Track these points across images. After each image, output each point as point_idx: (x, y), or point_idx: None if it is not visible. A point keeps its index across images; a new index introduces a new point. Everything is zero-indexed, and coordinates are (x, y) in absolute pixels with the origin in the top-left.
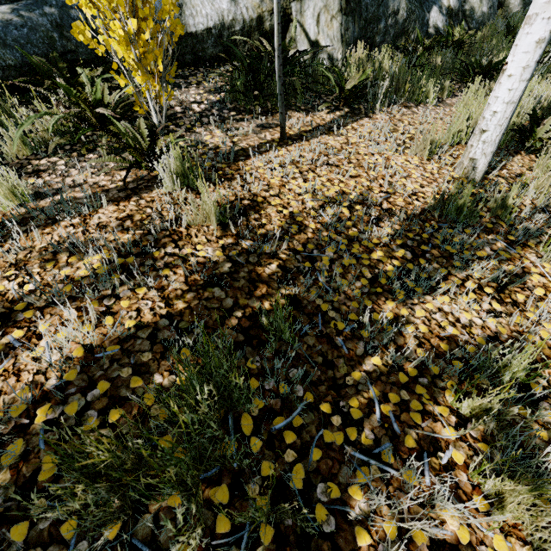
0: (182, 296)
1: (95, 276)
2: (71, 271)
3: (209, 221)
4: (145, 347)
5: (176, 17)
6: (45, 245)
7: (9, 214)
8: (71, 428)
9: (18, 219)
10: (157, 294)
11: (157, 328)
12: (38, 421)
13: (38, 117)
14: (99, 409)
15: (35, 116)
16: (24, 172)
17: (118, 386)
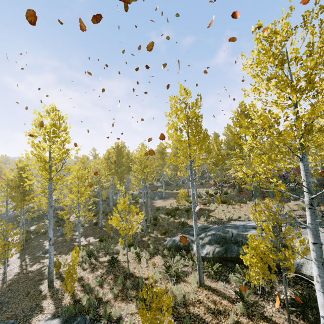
0: (212, 323)
1: (210, 308)
2: (210, 304)
3: (232, 321)
4: (202, 321)
5: (299, 267)
6: (213, 298)
7: (217, 288)
8: (190, 318)
9: (217, 290)
10: (211, 319)
11: (205, 321)
12: (190, 314)
13: (233, 276)
14: (193, 320)
15: (233, 276)
16: (228, 282)
17: (196, 321)
